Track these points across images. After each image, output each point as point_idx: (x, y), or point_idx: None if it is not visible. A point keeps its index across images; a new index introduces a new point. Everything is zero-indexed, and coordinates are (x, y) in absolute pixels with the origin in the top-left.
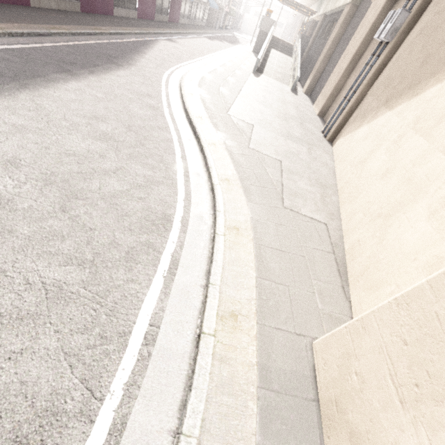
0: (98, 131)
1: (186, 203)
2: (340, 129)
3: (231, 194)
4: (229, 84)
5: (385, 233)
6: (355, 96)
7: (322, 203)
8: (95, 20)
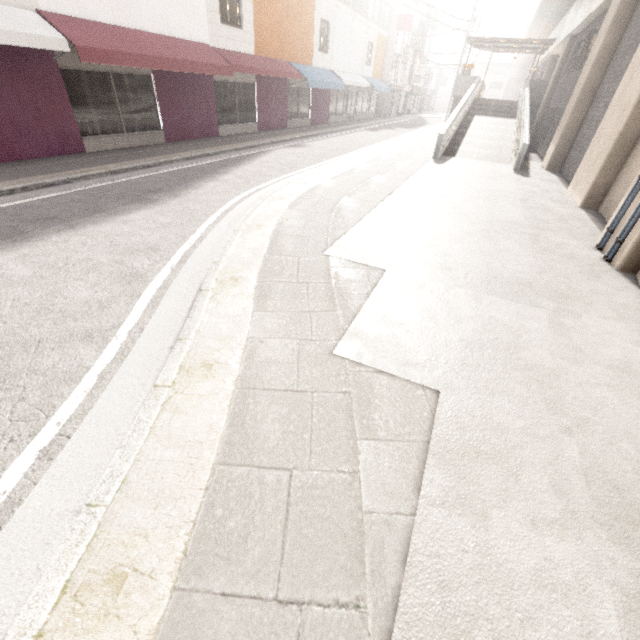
0: None
1: None
2: None
3: None
4: (369, 188)
5: None
6: None
7: None
8: (179, 147)
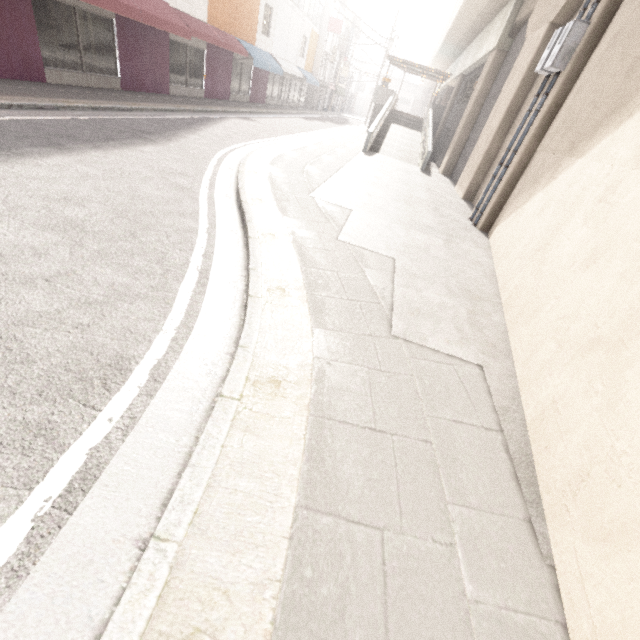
0: (57, 218)
1: (181, 333)
2: (498, 211)
3: (282, 313)
4: (323, 162)
5: (619, 385)
6: (517, 158)
7: (473, 326)
8: (139, 97)
